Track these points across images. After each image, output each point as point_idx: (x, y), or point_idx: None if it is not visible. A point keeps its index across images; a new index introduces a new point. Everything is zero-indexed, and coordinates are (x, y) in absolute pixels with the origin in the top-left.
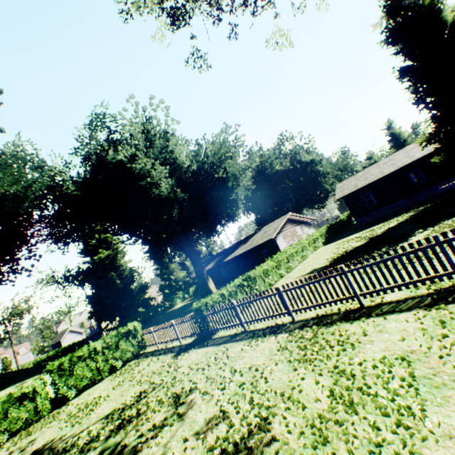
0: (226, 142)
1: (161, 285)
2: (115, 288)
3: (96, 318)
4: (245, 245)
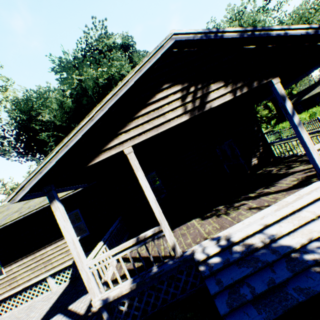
0: (305, 13)
1: None
2: None
3: None
4: None
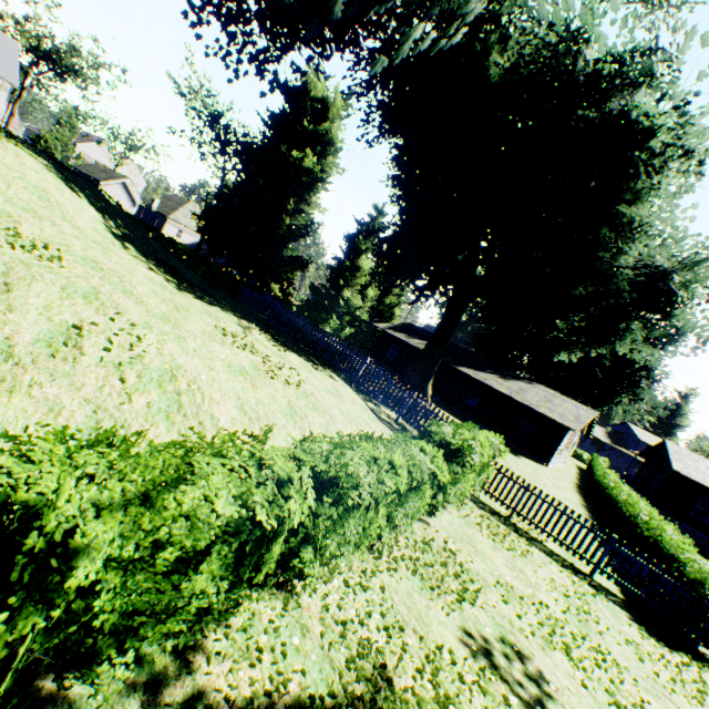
0: None
1: (323, 285)
2: (277, 226)
3: (206, 228)
4: (505, 383)
